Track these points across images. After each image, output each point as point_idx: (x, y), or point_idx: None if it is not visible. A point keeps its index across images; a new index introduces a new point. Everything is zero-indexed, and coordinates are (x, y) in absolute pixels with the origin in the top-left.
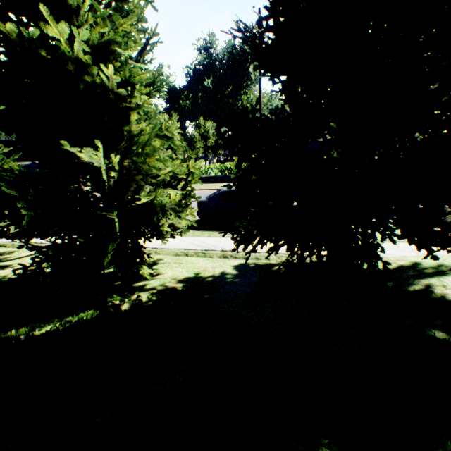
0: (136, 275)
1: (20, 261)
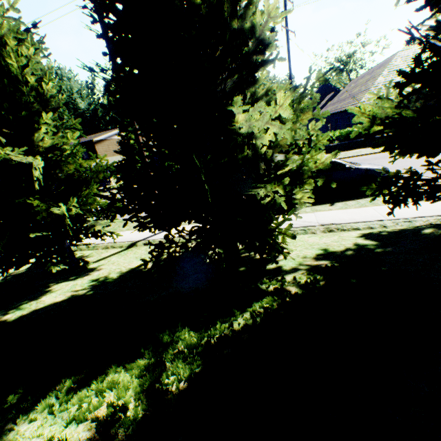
0: (251, 260)
1: (106, 262)
